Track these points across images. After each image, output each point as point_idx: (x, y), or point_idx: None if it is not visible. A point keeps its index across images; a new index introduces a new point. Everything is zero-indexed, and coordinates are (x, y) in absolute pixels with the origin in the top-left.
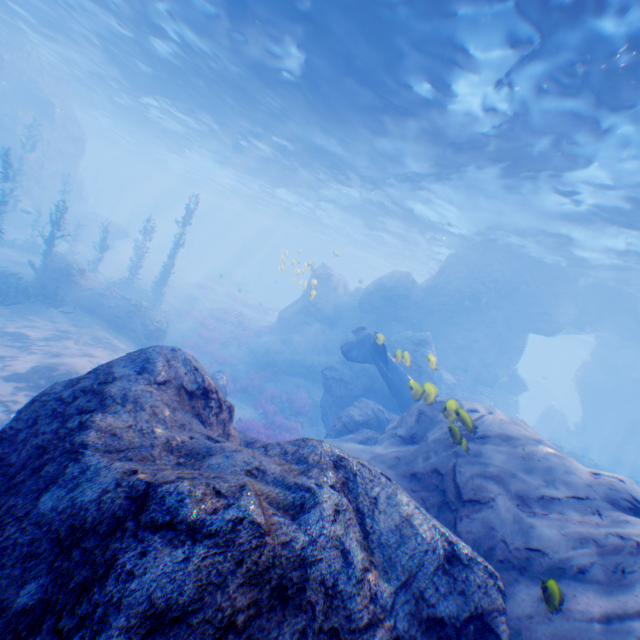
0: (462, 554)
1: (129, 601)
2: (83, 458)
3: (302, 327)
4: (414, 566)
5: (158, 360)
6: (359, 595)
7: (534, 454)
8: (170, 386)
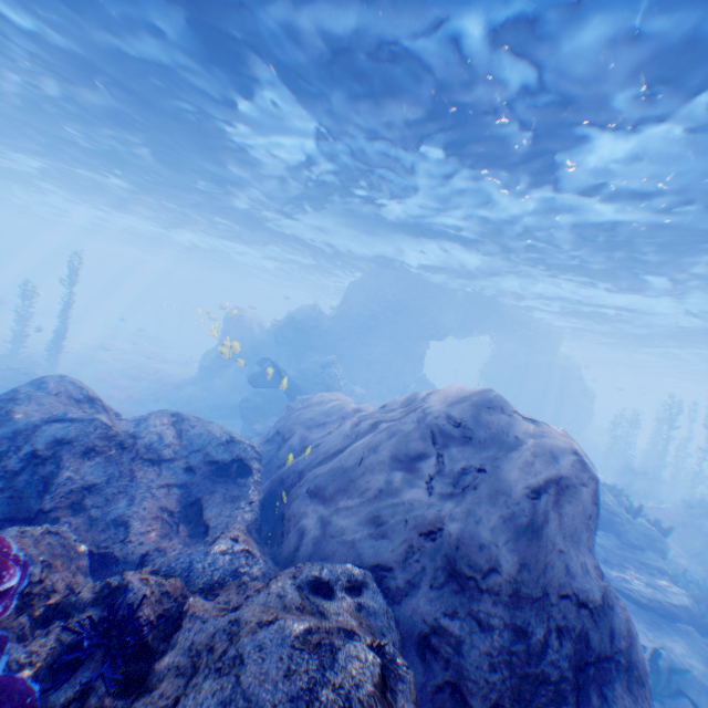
0: (237, 439)
1: (47, 436)
2: (13, 418)
3: (221, 370)
4: (206, 444)
5: (52, 381)
6: (166, 449)
7: (327, 404)
8: (63, 396)
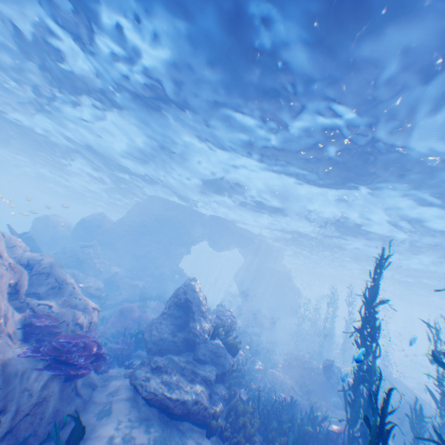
0: None
1: None
2: None
3: None
4: None
5: None
6: None
7: None
8: None
